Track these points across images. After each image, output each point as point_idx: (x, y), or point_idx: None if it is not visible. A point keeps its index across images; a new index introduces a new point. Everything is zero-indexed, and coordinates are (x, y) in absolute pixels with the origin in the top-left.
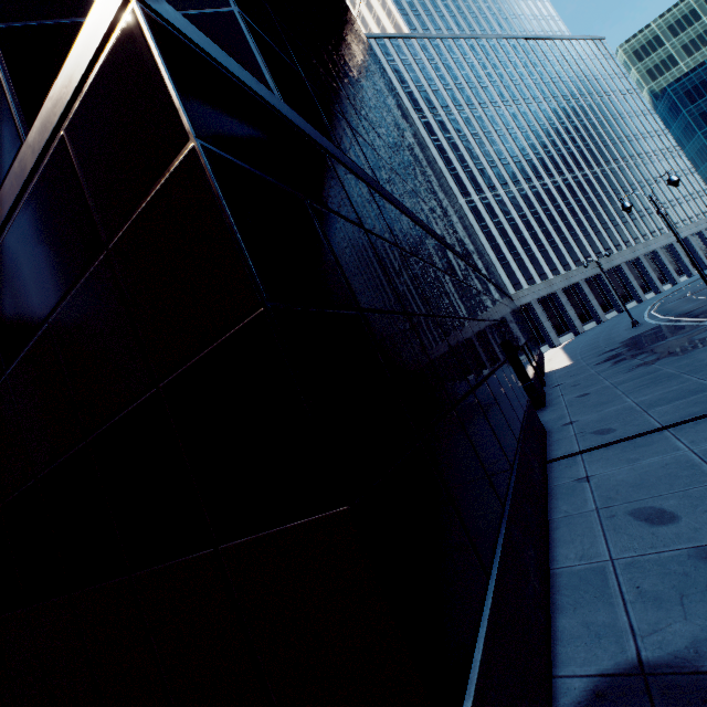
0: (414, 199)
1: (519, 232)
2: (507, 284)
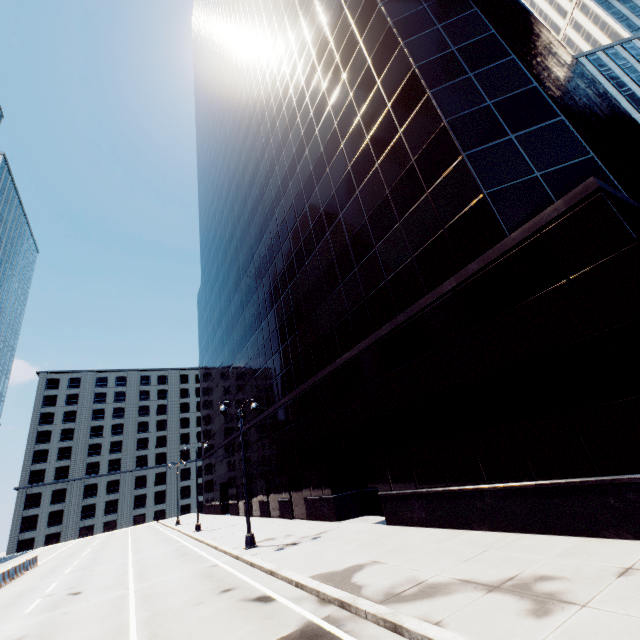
0: None
1: None
2: None
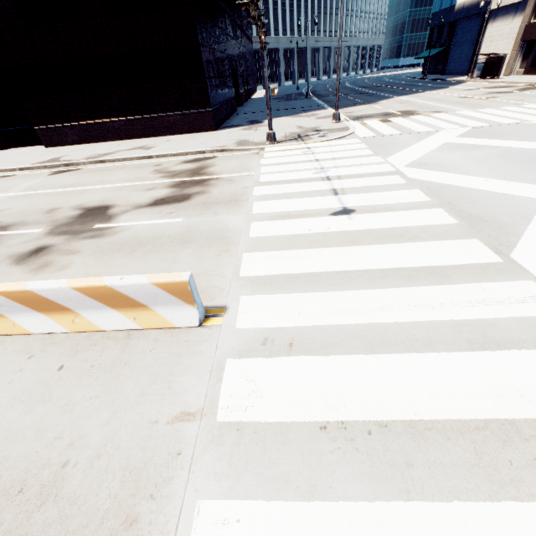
0: None
1: None
2: (254, 26)
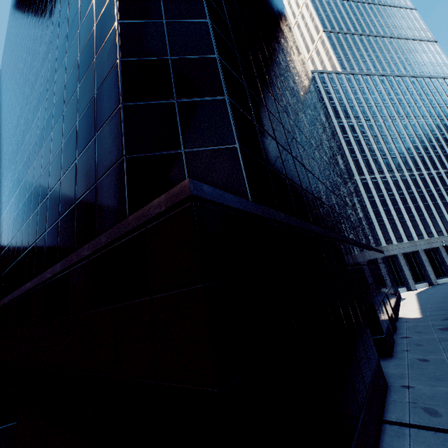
0: (321, 210)
1: (396, 204)
2: (381, 238)
